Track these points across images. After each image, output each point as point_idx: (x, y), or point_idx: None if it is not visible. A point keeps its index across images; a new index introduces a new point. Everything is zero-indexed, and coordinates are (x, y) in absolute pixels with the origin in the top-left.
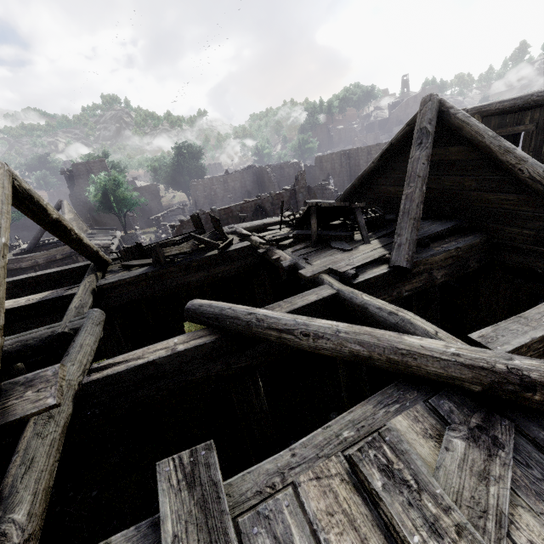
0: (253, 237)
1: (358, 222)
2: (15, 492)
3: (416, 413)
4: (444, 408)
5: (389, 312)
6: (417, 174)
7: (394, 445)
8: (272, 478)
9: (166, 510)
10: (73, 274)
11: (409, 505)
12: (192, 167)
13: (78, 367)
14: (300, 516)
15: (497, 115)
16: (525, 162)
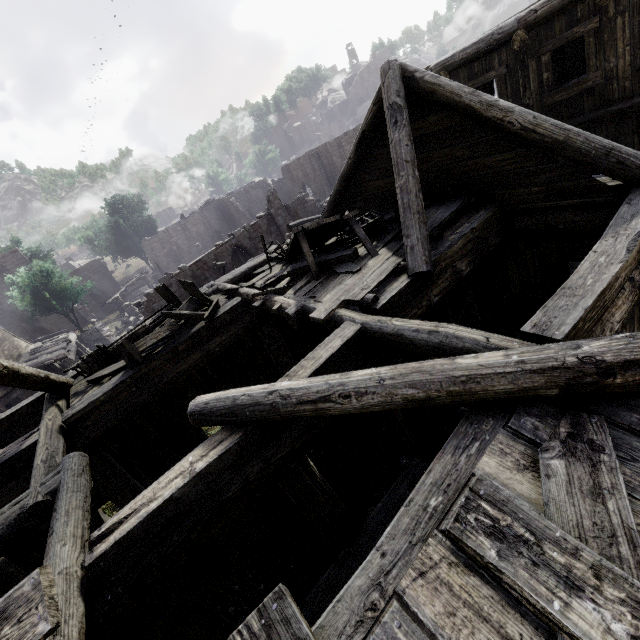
0: (242, 290)
1: (357, 234)
2: None
3: (500, 445)
4: (528, 427)
5: (428, 331)
6: (404, 160)
7: (493, 498)
8: (369, 596)
9: None
10: (26, 415)
11: (534, 565)
12: (137, 224)
13: (73, 545)
14: (418, 633)
15: (464, 66)
16: (512, 113)
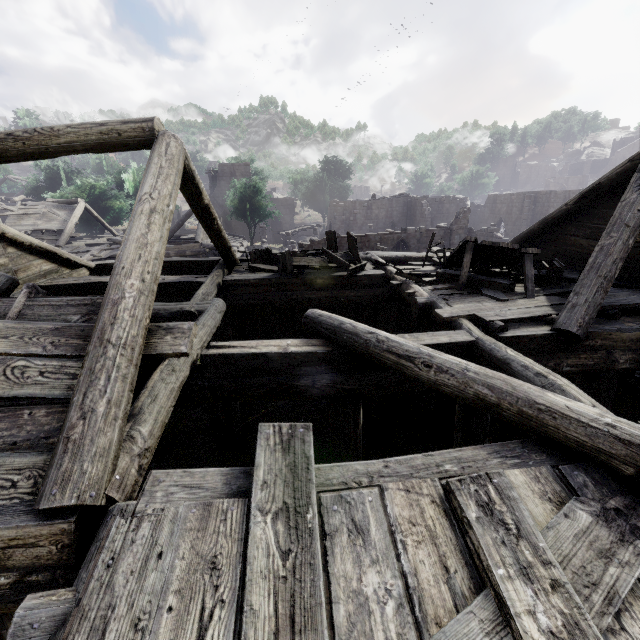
0: (389, 267)
1: (524, 271)
2: (143, 413)
3: (538, 473)
4: (577, 480)
5: (537, 373)
6: (625, 223)
7: (502, 489)
8: (360, 476)
9: (260, 460)
10: (202, 267)
11: (502, 543)
12: (336, 186)
13: (199, 341)
14: (381, 513)
15: None
16: None
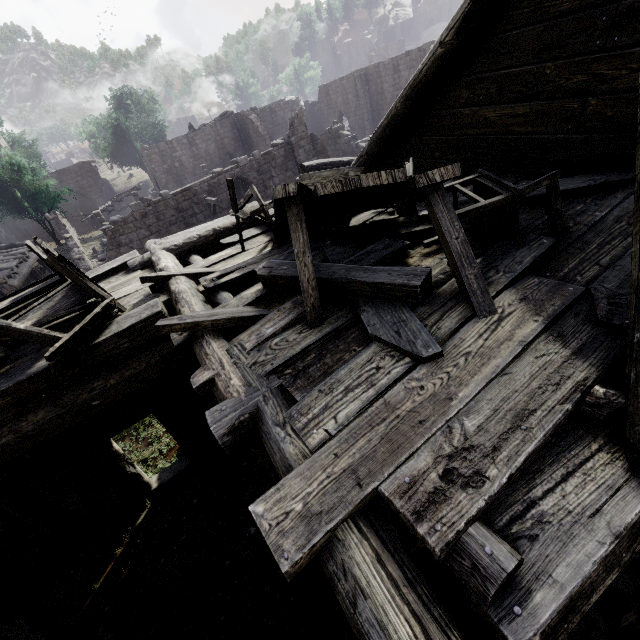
0: (174, 283)
1: (441, 234)
2: None
3: None
4: None
5: None
6: None
7: None
8: None
9: None
10: None
11: None
12: (142, 127)
13: None
14: None
15: None
16: None
